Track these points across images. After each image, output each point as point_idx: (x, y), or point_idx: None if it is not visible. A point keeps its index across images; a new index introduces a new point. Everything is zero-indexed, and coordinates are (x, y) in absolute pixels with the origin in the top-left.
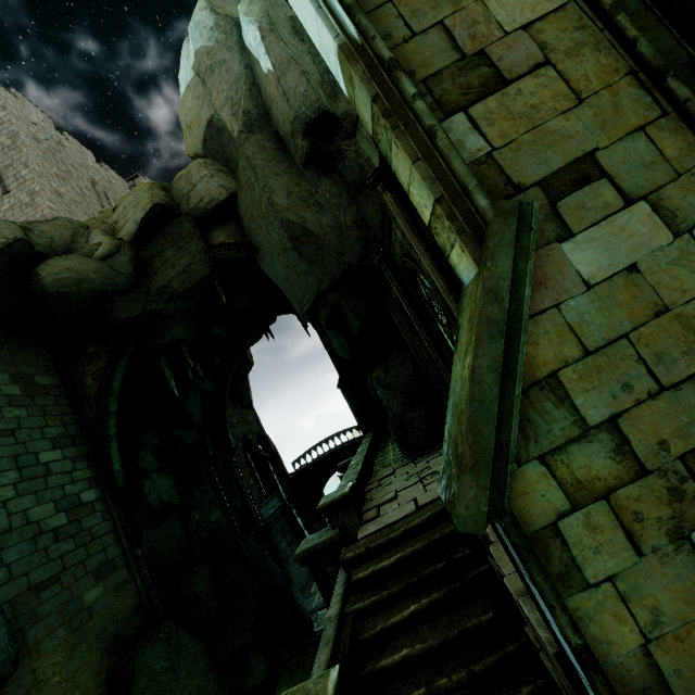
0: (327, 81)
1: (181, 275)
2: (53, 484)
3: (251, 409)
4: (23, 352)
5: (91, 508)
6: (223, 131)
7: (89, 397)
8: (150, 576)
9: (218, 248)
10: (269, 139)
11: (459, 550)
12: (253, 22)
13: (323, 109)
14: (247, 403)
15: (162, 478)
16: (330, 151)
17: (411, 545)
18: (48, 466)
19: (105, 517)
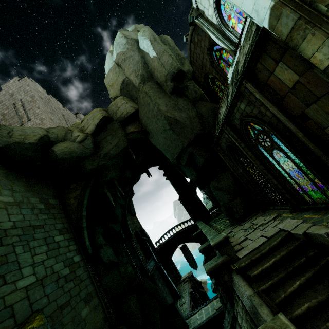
0: (178, 59)
1: (114, 147)
2: (61, 252)
3: (134, 216)
4: (43, 188)
5: (78, 265)
6: (129, 85)
7: (72, 209)
8: (108, 301)
9: (131, 133)
10: (154, 84)
11: (309, 251)
12: (146, 38)
13: (179, 68)
14: (133, 213)
15: (108, 248)
16: (181, 86)
17: (277, 254)
18: (58, 243)
19: (85, 270)
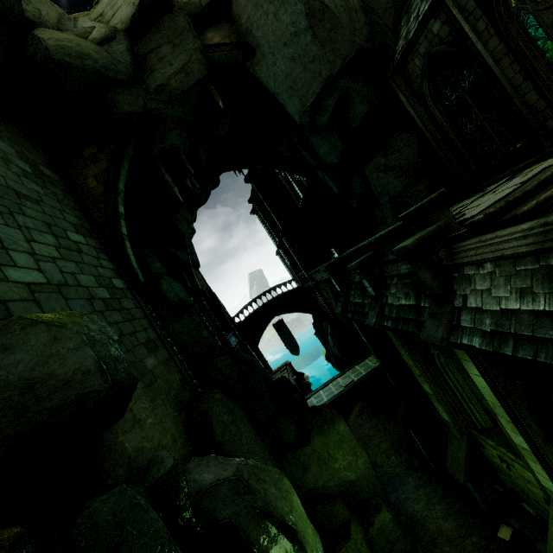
0: None
1: (180, 74)
2: (87, 262)
3: (197, 271)
4: (20, 138)
5: (123, 294)
6: None
7: (94, 199)
8: (183, 360)
9: (215, 48)
10: None
11: None
12: None
13: None
14: (196, 262)
15: (173, 281)
16: None
17: None
18: (77, 245)
19: (136, 305)
